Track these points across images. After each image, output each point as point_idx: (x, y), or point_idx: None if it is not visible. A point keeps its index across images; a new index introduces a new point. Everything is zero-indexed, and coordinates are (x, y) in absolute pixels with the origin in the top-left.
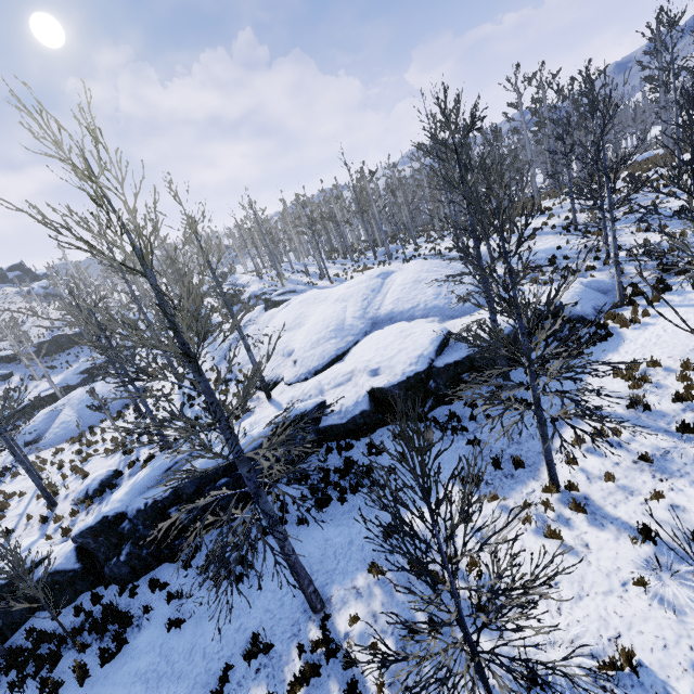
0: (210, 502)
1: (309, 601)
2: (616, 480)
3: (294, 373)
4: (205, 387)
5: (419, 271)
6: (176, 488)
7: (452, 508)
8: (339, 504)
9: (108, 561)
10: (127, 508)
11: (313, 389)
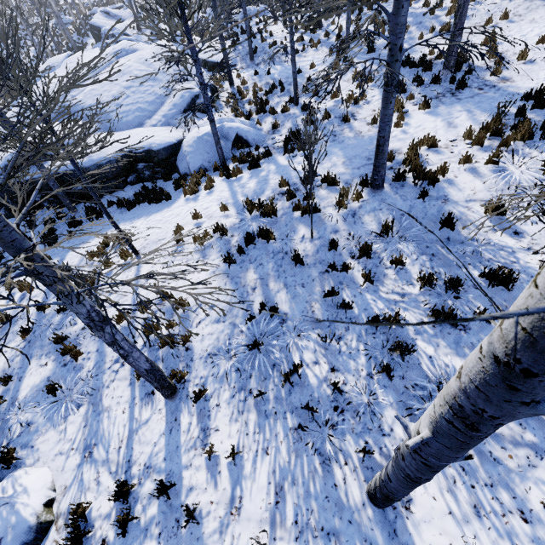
0: None
1: None
2: None
3: None
4: None
5: (138, 59)
6: None
7: None
8: None
9: None
10: None
11: None
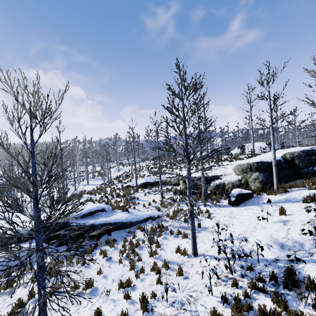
0: None
1: None
2: None
3: None
4: None
5: None
6: None
7: None
8: None
9: None
10: None
11: None
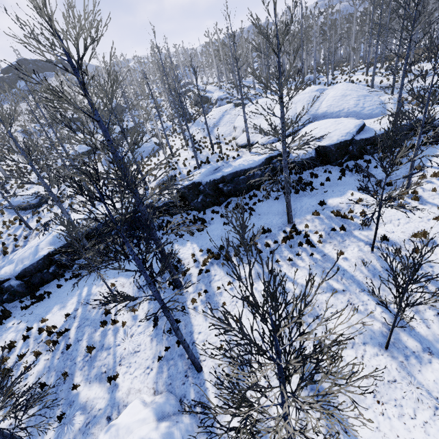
0: (237, 184)
1: (289, 218)
2: (437, 191)
3: (265, 140)
4: (283, 115)
5: (345, 90)
6: (223, 176)
7: (353, 198)
8: (295, 195)
9: (193, 200)
10: (201, 180)
11: (280, 147)
